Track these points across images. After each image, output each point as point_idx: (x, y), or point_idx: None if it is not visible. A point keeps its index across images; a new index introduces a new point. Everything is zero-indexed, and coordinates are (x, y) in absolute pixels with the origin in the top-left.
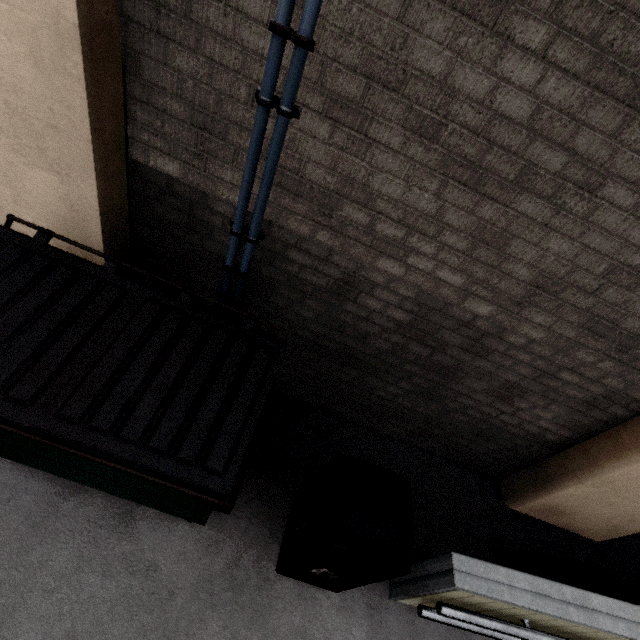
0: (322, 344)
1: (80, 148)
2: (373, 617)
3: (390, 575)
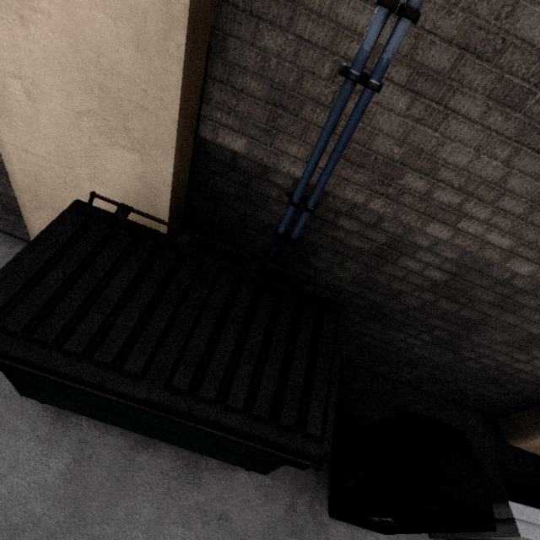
0: (352, 301)
1: (166, 127)
2: None
3: (468, 530)
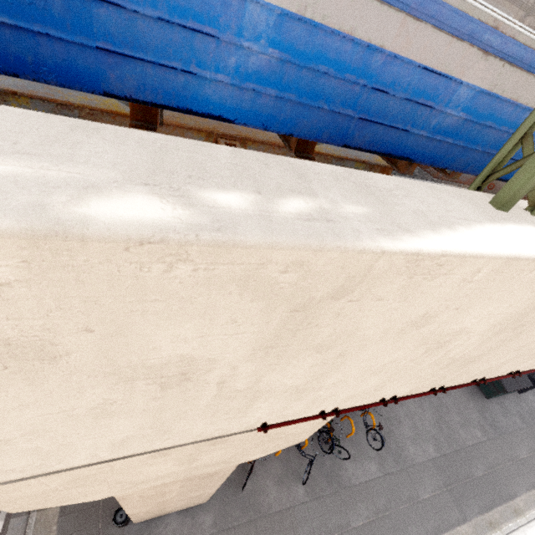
0: None
1: None
2: (530, 393)
3: None
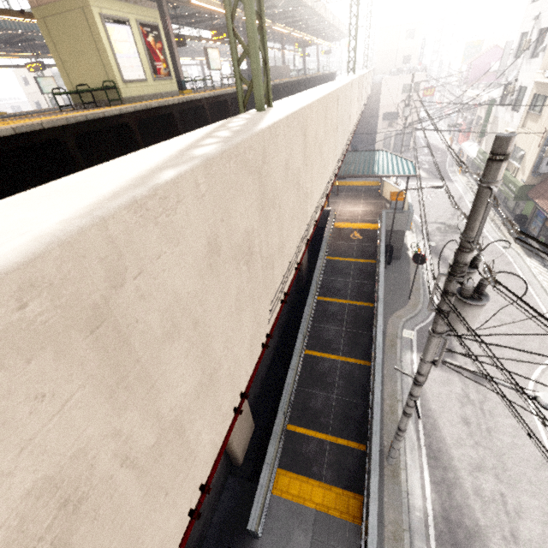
0: None
1: None
2: None
3: None
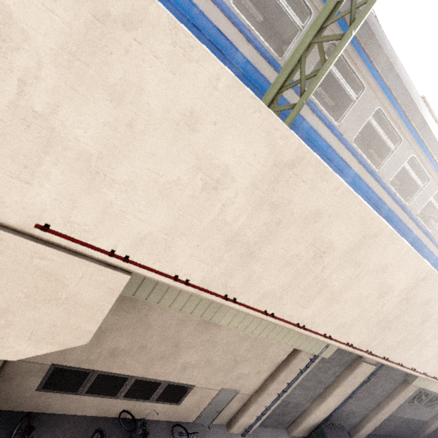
0: (334, 419)
1: (331, 411)
2: None
3: None
